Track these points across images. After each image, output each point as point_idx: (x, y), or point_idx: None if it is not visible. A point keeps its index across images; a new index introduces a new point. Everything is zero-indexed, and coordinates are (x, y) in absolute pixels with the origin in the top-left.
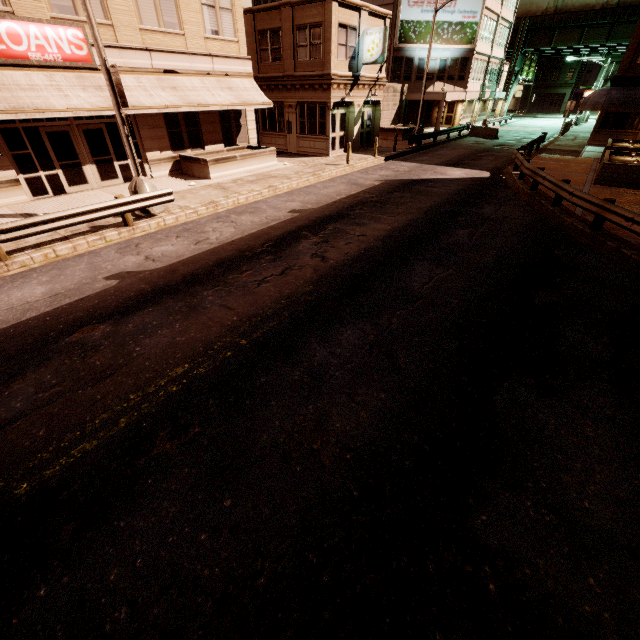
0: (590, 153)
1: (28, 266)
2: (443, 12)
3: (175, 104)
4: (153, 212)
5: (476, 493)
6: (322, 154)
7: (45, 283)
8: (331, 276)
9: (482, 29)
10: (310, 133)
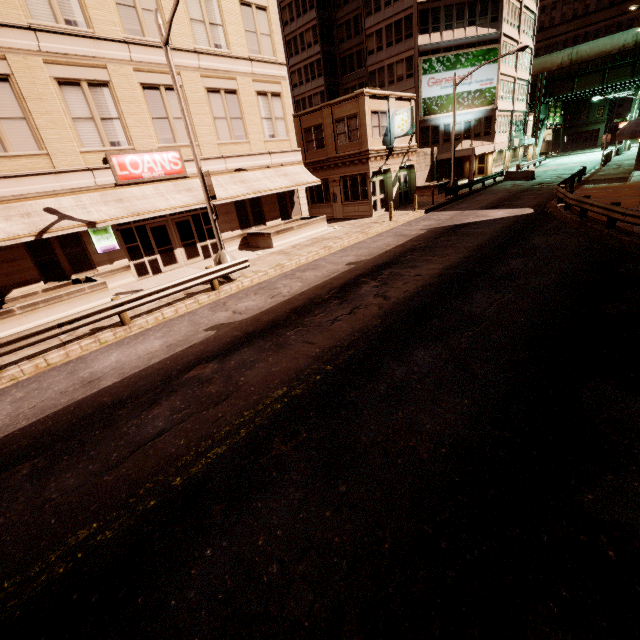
0: (639, 177)
1: (144, 327)
2: (461, 85)
3: (244, 193)
4: (232, 278)
5: (577, 476)
6: (366, 215)
7: (160, 338)
8: (395, 310)
9: (500, 91)
10: (353, 200)
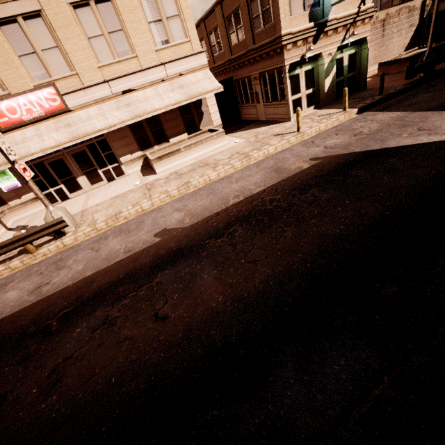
0: None
1: None
2: None
3: (122, 120)
4: (64, 232)
5: None
6: (284, 119)
7: None
8: None
9: None
10: (273, 100)
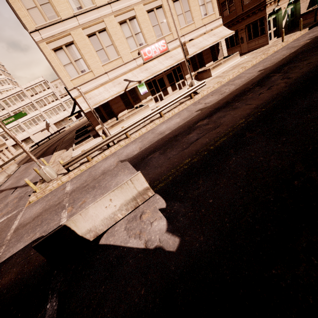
0: None
1: (168, 117)
2: None
3: (195, 51)
4: (198, 92)
5: None
6: (263, 45)
7: (178, 118)
8: (297, 82)
9: None
10: (255, 37)
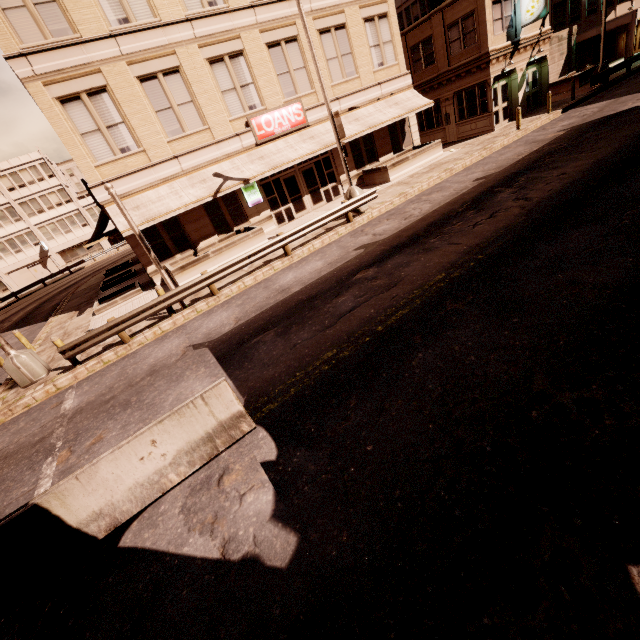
0: None
1: (301, 257)
2: None
3: (360, 131)
4: (362, 211)
5: None
6: (485, 131)
7: (319, 260)
8: (540, 207)
9: None
10: (470, 116)
